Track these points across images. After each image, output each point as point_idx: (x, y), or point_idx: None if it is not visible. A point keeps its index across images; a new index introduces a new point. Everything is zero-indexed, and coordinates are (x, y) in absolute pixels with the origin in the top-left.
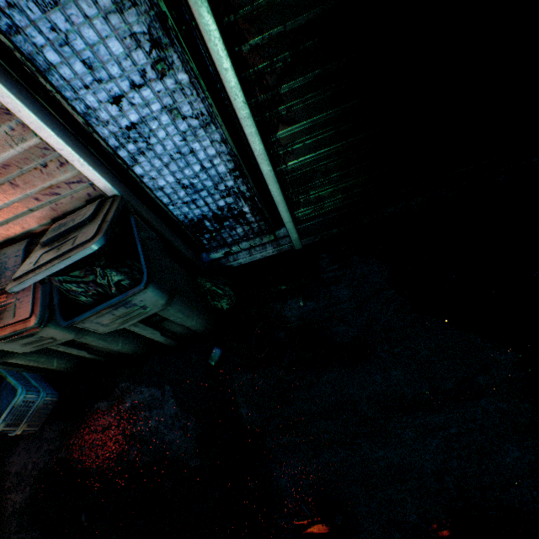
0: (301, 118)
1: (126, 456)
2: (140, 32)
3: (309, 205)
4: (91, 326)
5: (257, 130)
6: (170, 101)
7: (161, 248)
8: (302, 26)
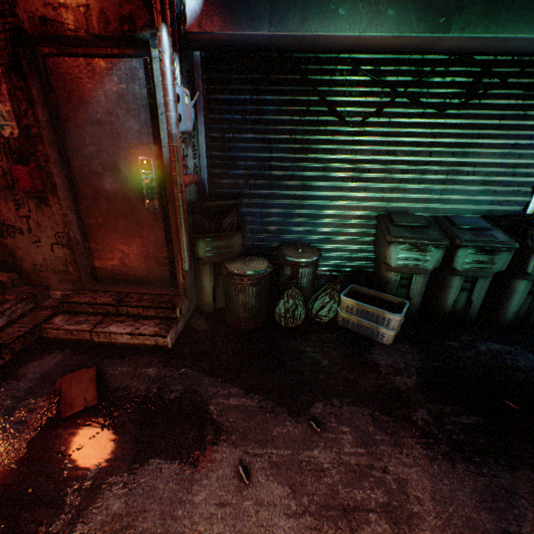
0: None
1: (515, 376)
2: None
3: None
4: None
5: None
6: None
7: None
8: None
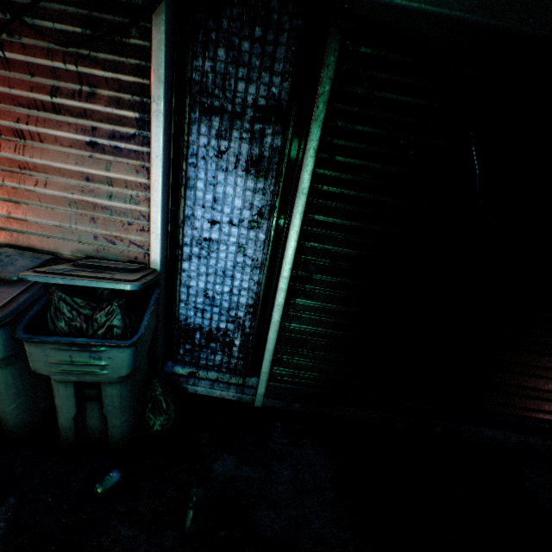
0: (318, 299)
1: None
2: (256, 205)
3: (289, 367)
4: (37, 354)
5: (287, 288)
6: (244, 242)
7: (152, 328)
8: (343, 253)
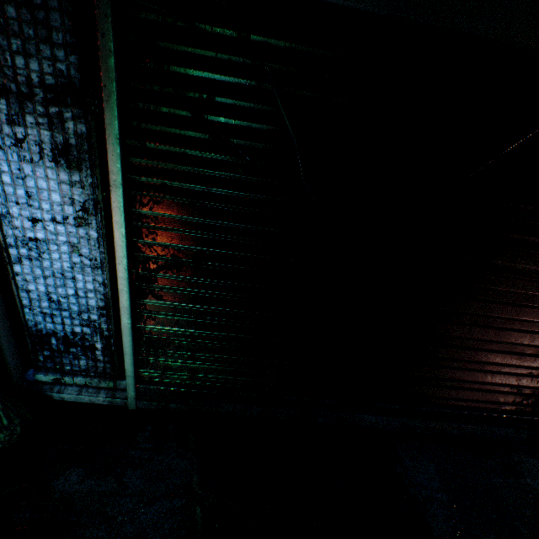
0: (168, 298)
1: None
2: (78, 199)
3: (157, 369)
4: None
5: (129, 289)
6: (76, 241)
7: None
8: (183, 250)
